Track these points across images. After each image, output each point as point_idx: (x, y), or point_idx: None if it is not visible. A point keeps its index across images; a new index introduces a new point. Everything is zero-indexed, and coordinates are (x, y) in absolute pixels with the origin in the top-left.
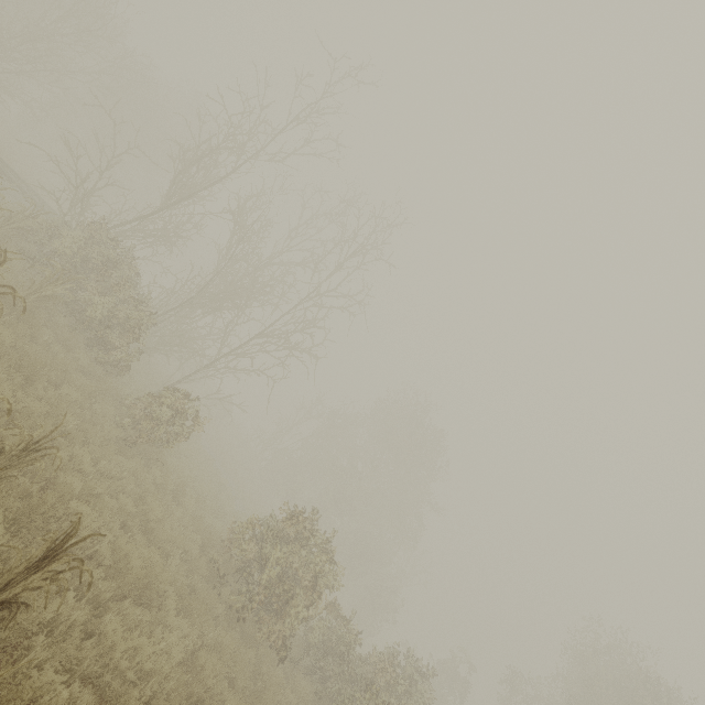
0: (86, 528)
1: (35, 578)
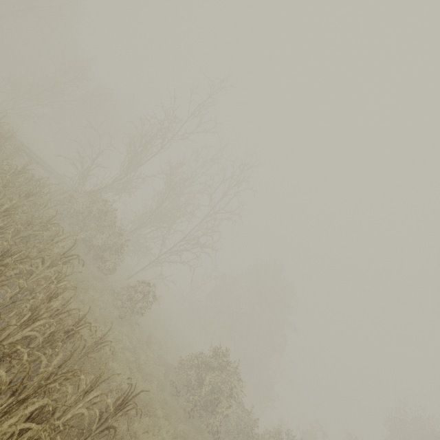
0: (118, 376)
1: (120, 415)
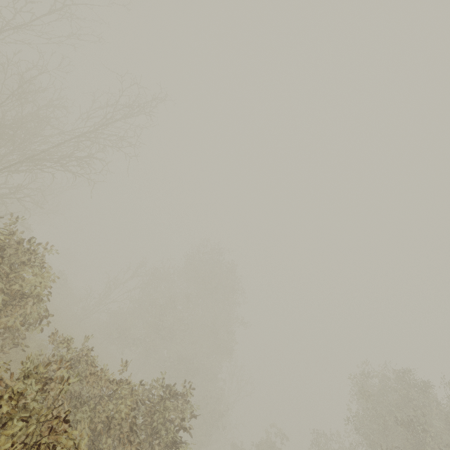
0: None
1: None
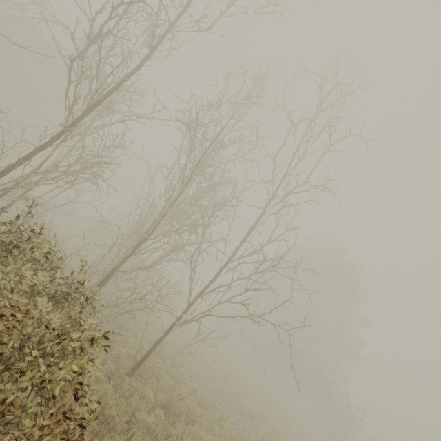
0: None
1: None
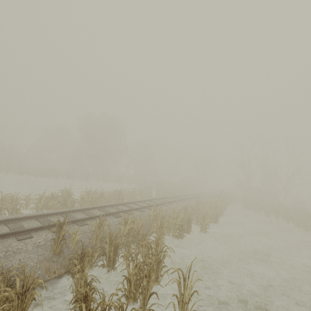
0: None
1: None
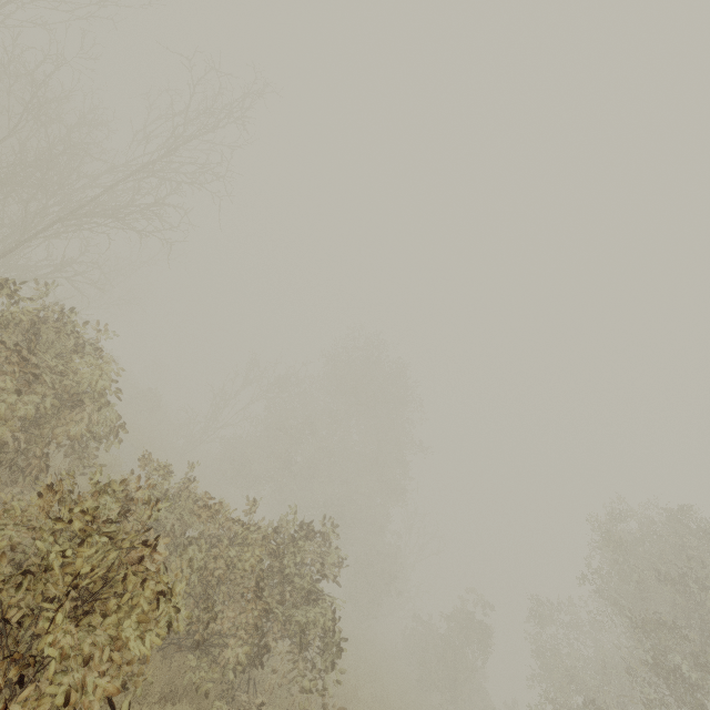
0: None
1: None
